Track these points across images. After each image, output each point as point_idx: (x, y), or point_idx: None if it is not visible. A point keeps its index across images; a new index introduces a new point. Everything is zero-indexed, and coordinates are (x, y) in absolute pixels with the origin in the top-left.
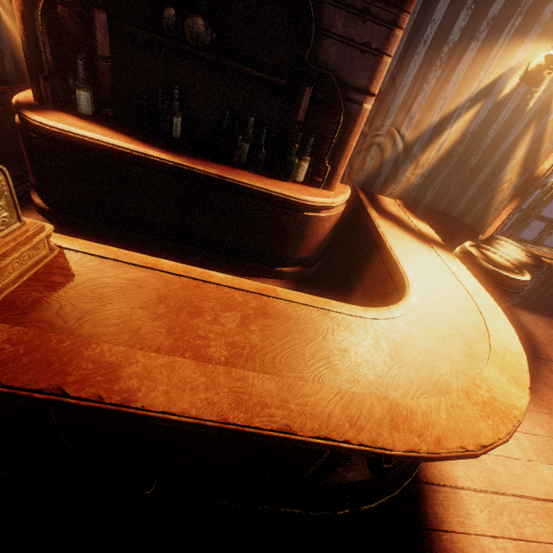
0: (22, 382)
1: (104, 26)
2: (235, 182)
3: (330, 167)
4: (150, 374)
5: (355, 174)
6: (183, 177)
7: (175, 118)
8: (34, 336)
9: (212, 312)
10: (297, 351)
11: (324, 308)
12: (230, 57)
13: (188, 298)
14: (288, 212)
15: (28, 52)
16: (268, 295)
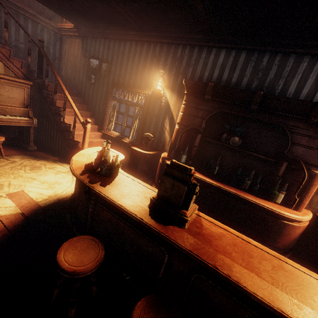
0: (204, 258)
1: (199, 138)
2: (243, 197)
3: (298, 199)
4: (243, 274)
5: (314, 205)
6: (218, 191)
7: (216, 167)
8: (200, 243)
9: (257, 258)
10: (308, 296)
11: (317, 279)
12: (244, 148)
13: (245, 248)
14: (272, 218)
15: (172, 143)
16: (282, 259)
